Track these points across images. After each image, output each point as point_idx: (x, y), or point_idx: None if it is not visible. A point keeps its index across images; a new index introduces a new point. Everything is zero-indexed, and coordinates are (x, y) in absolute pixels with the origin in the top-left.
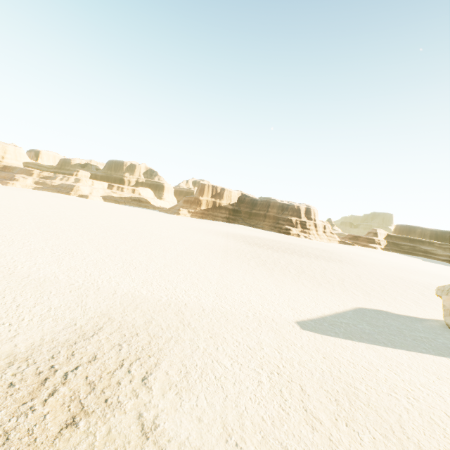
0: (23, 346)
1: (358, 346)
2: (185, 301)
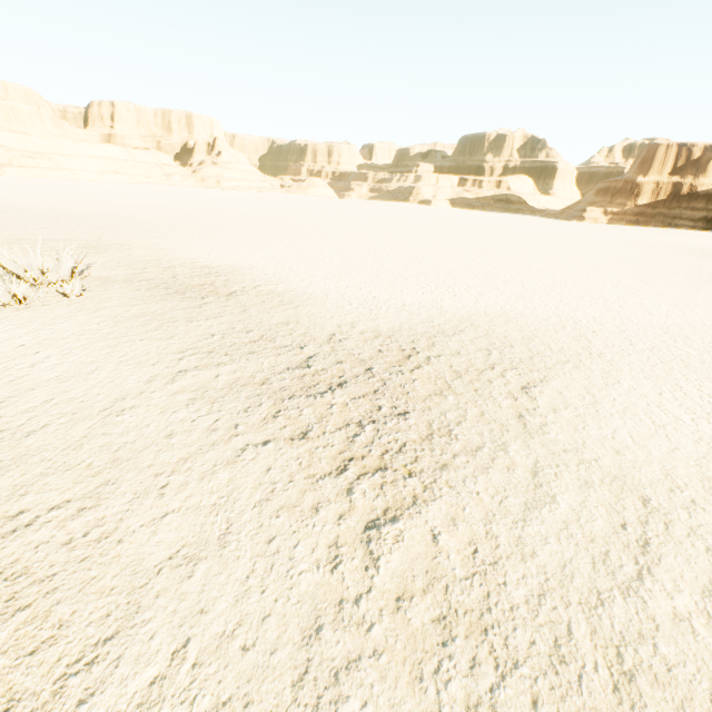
0: (384, 327)
1: None
2: (592, 329)
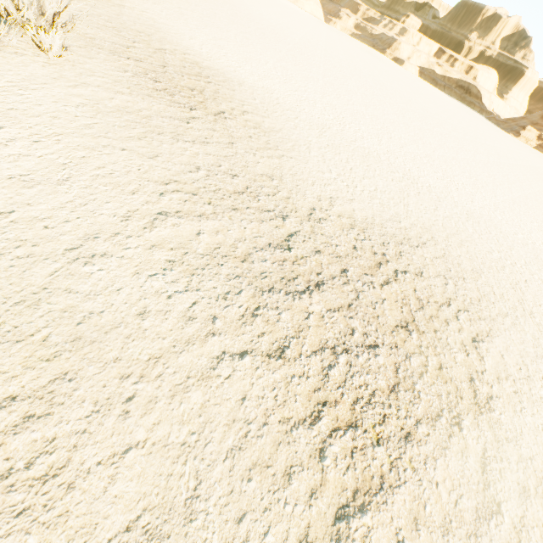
0: (359, 215)
1: None
2: (525, 277)
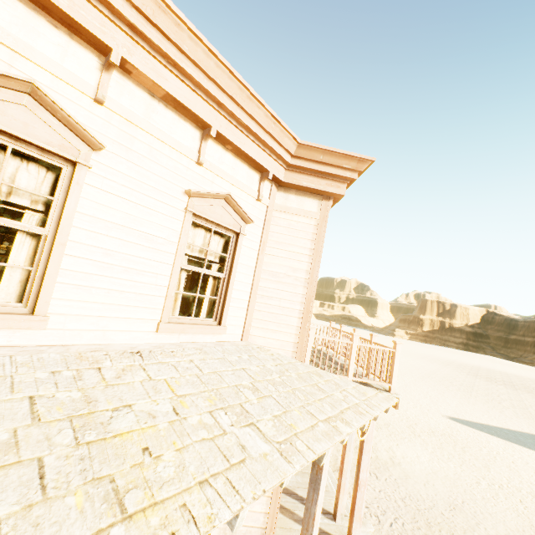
0: None
1: (492, 437)
2: None
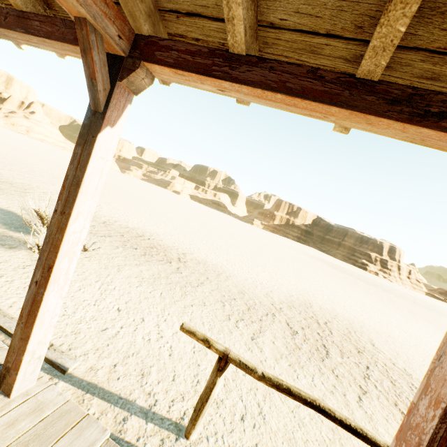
0: (283, 299)
1: None
2: (341, 304)
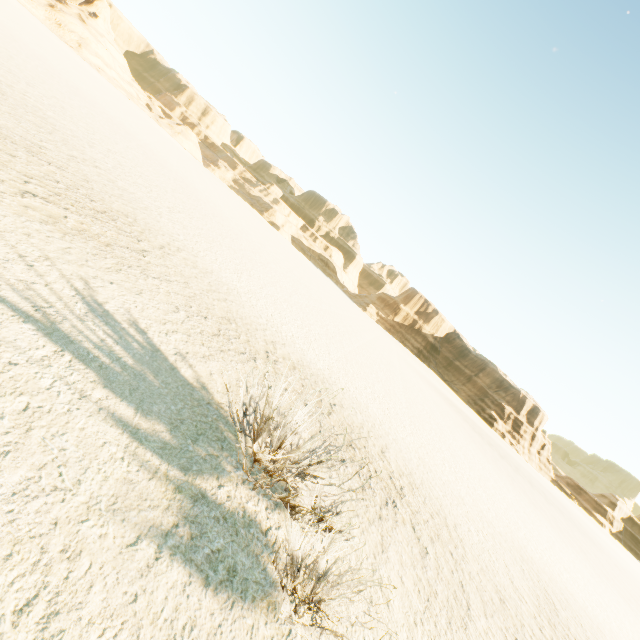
0: (528, 592)
1: None
2: (553, 567)
